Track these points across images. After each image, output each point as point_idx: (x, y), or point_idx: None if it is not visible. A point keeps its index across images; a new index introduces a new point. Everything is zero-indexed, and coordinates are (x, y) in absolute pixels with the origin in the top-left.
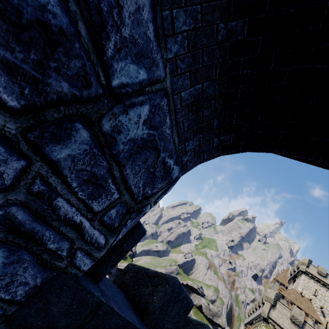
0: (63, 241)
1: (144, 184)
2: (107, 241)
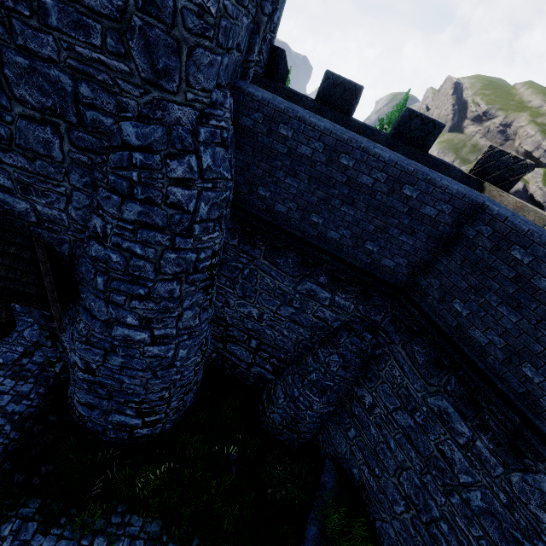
0: None
1: None
2: (260, 59)
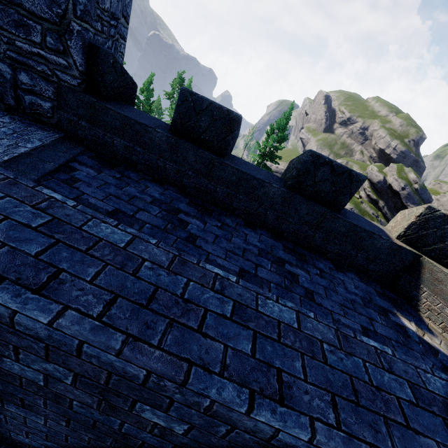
0: (41, 65)
1: (48, 8)
2: (68, 62)
